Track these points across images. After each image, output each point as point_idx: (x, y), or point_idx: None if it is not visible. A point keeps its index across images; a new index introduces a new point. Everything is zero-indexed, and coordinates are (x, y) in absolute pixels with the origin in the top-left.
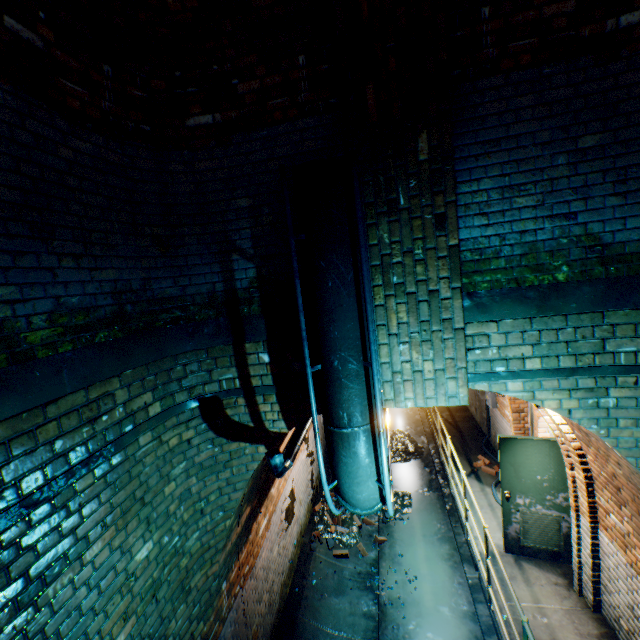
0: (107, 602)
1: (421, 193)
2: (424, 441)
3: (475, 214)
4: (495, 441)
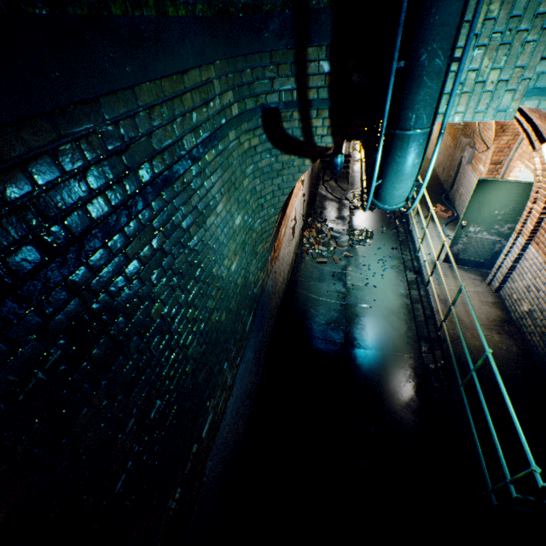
0: (228, 242)
1: None
2: None
3: None
4: (454, 195)
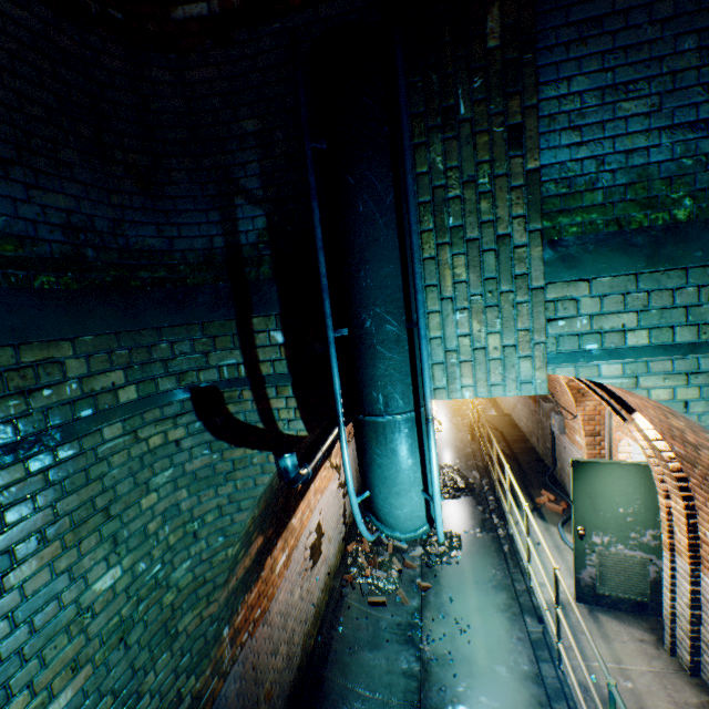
0: (44, 645)
1: (489, 96)
2: (476, 476)
3: (563, 129)
4: (561, 474)
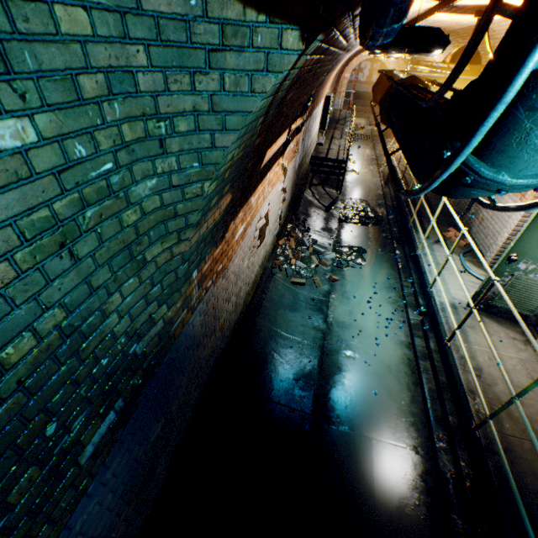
0: None
1: None
2: (383, 213)
3: None
4: (471, 219)
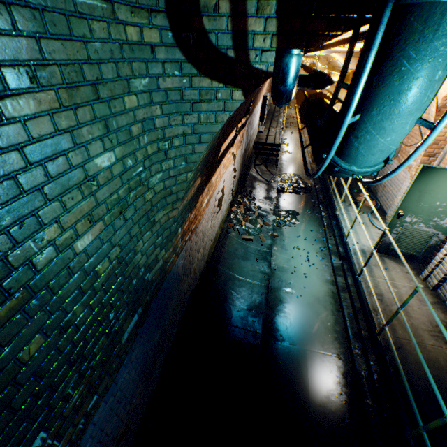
0: (62, 193)
1: None
2: (312, 183)
3: None
4: (377, 186)
